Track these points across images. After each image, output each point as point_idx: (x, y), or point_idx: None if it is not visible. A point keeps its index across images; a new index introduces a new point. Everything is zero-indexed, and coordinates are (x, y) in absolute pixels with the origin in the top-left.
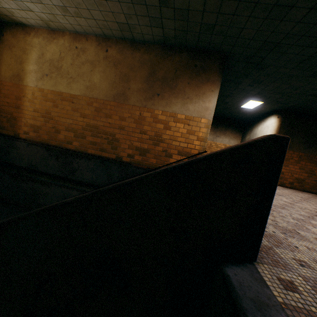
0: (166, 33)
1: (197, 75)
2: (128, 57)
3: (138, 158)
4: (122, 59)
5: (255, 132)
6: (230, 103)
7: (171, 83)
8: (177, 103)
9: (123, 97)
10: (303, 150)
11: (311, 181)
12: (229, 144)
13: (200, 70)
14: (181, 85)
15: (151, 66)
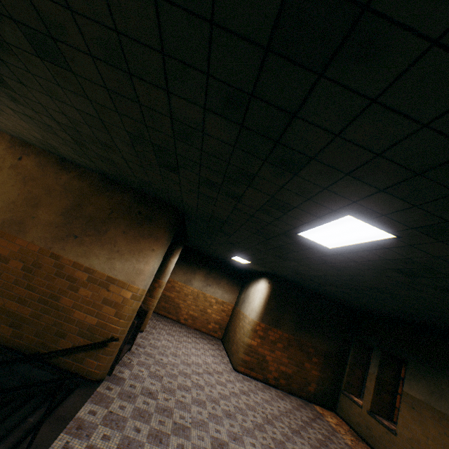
0: (101, 168)
1: (140, 224)
2: (50, 176)
3: (6, 331)
4: (40, 176)
5: (249, 291)
6: (218, 250)
7: (100, 226)
8: (101, 255)
9: (19, 227)
10: (294, 332)
11: (301, 378)
12: (222, 299)
13: (145, 219)
14: (114, 232)
15: (79, 196)
